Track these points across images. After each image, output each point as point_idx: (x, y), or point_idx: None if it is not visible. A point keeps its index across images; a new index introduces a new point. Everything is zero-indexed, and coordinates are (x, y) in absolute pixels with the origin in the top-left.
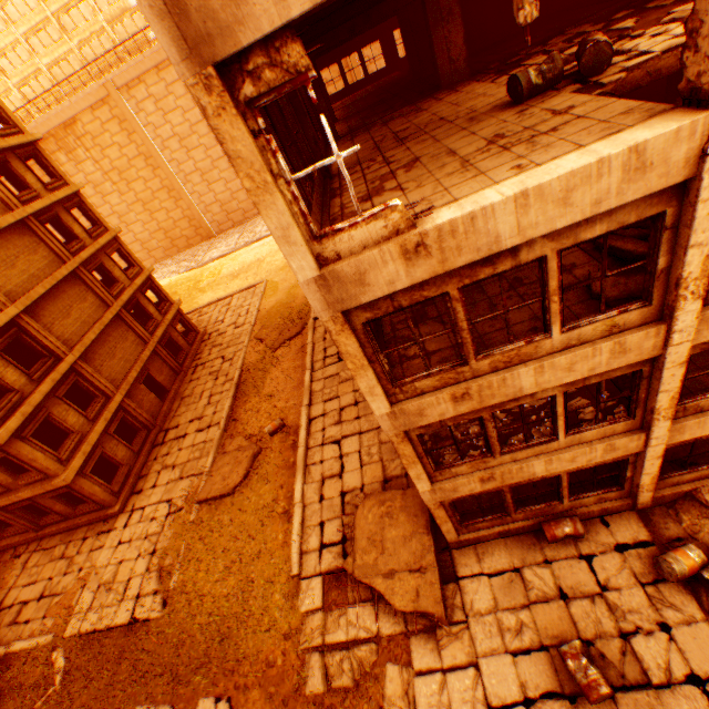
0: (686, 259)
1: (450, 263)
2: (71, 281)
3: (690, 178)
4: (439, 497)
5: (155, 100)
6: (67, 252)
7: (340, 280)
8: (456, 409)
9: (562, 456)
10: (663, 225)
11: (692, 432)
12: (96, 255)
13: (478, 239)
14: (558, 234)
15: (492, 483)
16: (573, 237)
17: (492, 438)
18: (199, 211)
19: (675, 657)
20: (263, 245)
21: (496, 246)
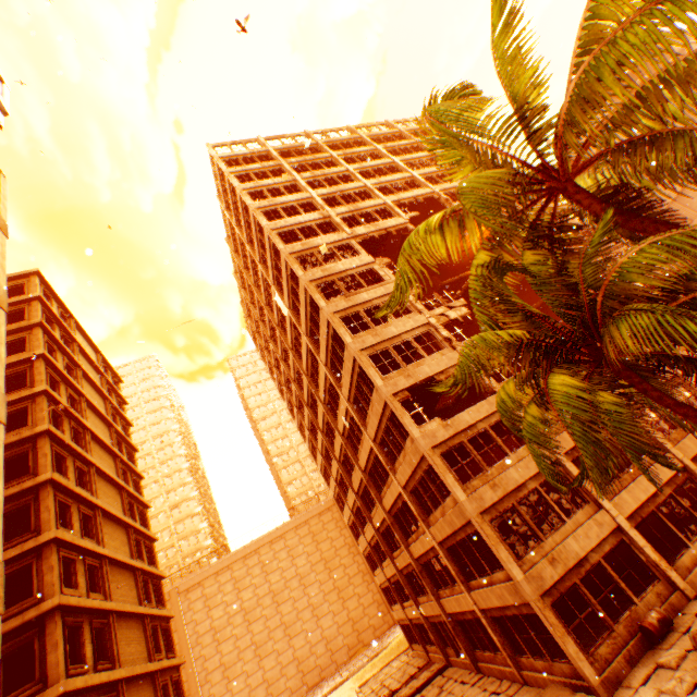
0: None
1: (458, 428)
2: (149, 682)
3: None
4: (536, 589)
5: (206, 597)
6: (155, 653)
7: (428, 436)
8: (496, 494)
9: (578, 532)
10: None
11: (626, 506)
12: (166, 672)
13: (462, 422)
14: (484, 421)
15: (559, 566)
16: (489, 421)
17: (529, 521)
18: None
19: None
20: None
21: (468, 423)
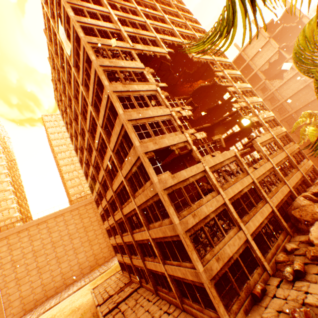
0: (213, 180)
1: (179, 180)
2: None
3: (204, 170)
4: (208, 276)
5: (10, 244)
6: None
7: (162, 182)
8: (195, 220)
9: (230, 243)
10: (206, 176)
11: (250, 229)
12: None
13: (182, 176)
14: (193, 177)
15: (220, 262)
16: (195, 178)
17: (209, 236)
18: (3, 306)
19: (316, 296)
20: (53, 309)
21: (185, 177)
